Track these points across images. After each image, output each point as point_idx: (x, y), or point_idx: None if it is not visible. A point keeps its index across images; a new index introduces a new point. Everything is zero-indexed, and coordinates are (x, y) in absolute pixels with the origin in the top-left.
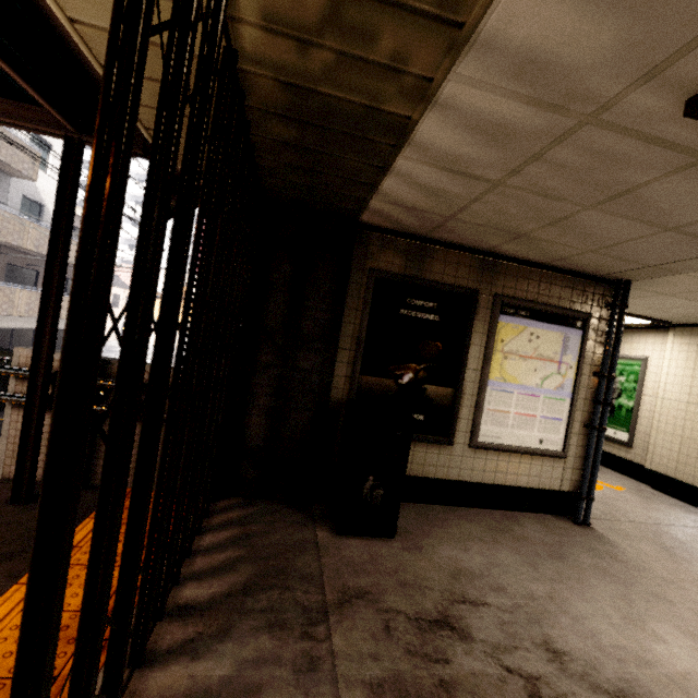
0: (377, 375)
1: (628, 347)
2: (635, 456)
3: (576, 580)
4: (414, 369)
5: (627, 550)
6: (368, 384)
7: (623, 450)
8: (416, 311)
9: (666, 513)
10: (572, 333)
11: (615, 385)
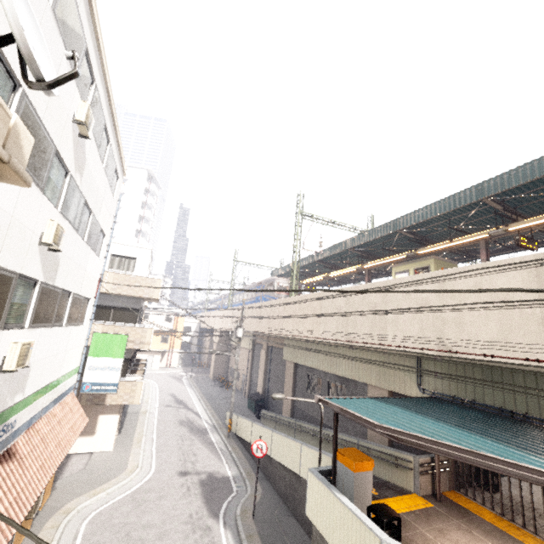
0: None
1: None
2: None
3: (538, 494)
4: None
5: None
6: None
7: None
8: None
9: None
10: None
11: None
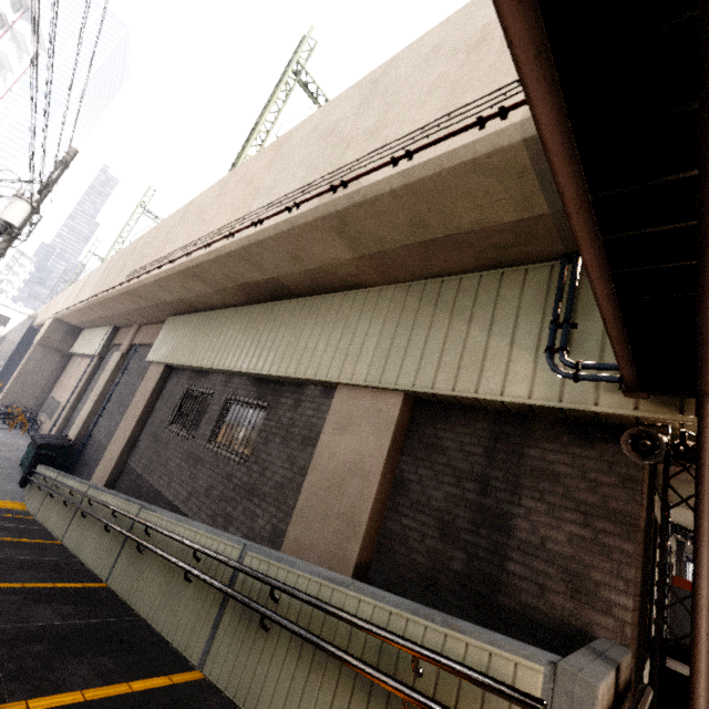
0: None
1: None
2: None
3: None
4: None
5: None
6: None
7: None
8: None
9: None
10: None
11: None
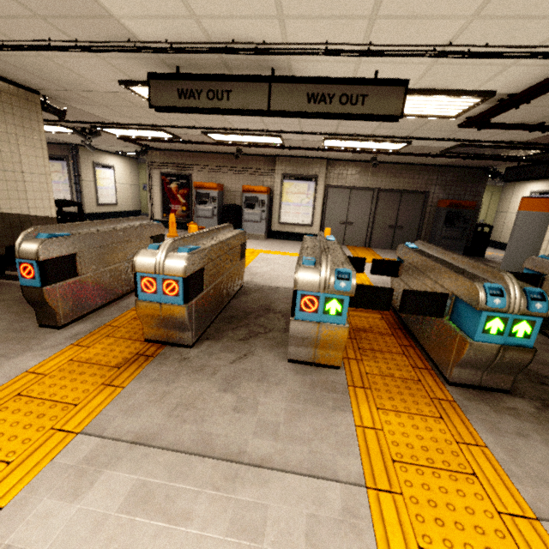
0: None
1: None
2: None
3: None
4: None
5: None
6: None
7: None
8: None
9: None
10: (64, 163)
11: None
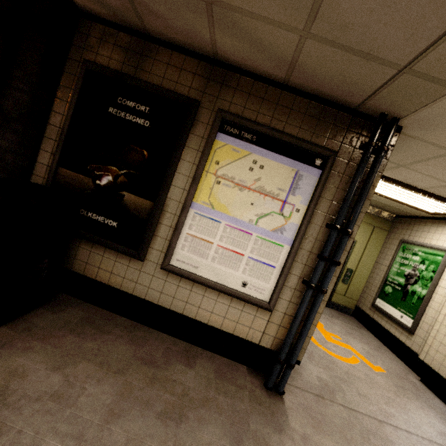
0: (77, 171)
1: (437, 237)
2: (414, 344)
3: None
4: (115, 172)
5: (294, 442)
6: (66, 177)
7: (404, 335)
8: (126, 112)
9: (412, 412)
10: (307, 170)
11: (415, 272)
